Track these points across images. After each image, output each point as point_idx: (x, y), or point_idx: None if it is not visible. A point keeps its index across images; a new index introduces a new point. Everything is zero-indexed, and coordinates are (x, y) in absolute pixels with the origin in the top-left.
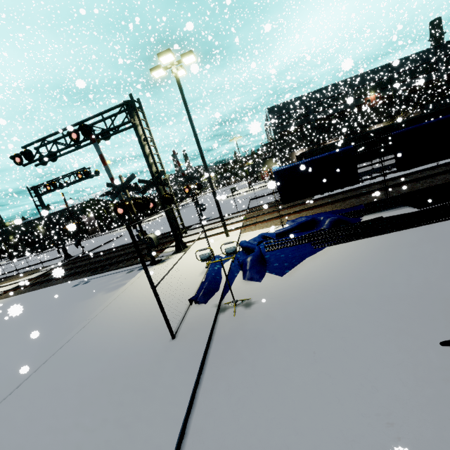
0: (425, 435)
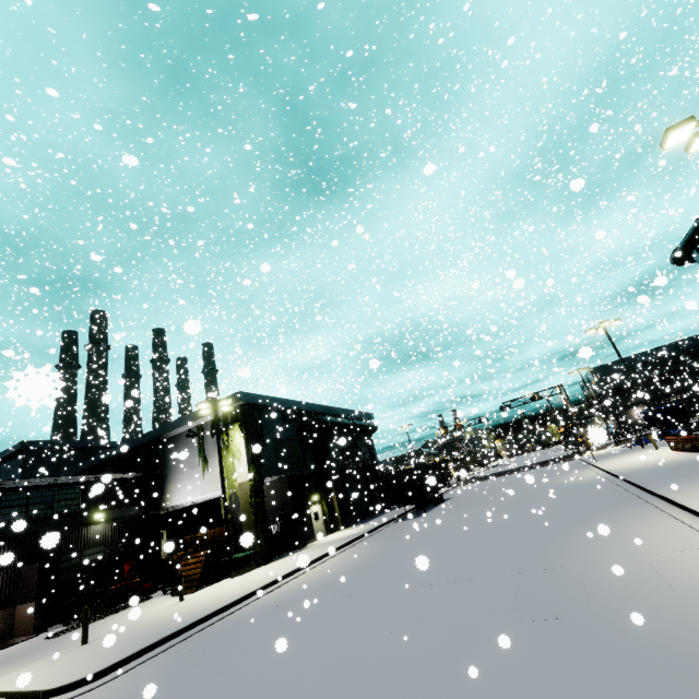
0: None
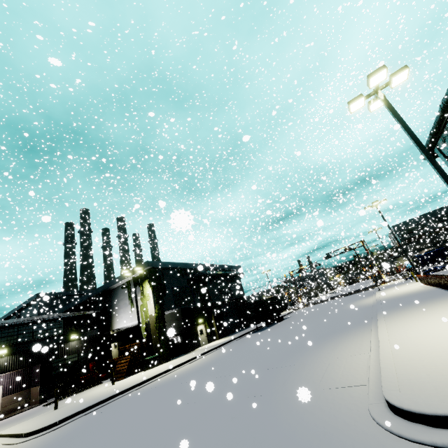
0: (445, 272)
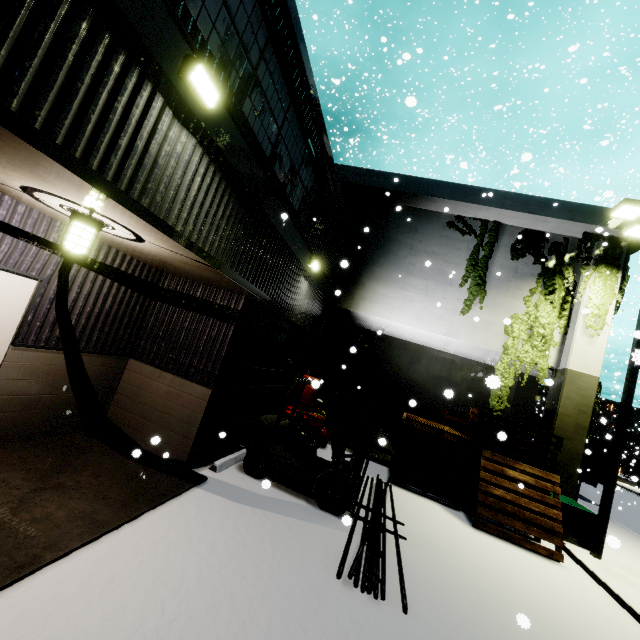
0: None
